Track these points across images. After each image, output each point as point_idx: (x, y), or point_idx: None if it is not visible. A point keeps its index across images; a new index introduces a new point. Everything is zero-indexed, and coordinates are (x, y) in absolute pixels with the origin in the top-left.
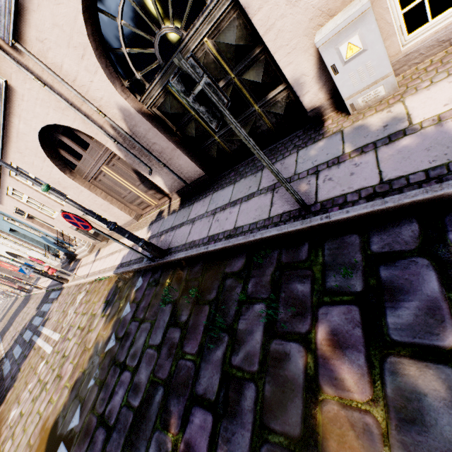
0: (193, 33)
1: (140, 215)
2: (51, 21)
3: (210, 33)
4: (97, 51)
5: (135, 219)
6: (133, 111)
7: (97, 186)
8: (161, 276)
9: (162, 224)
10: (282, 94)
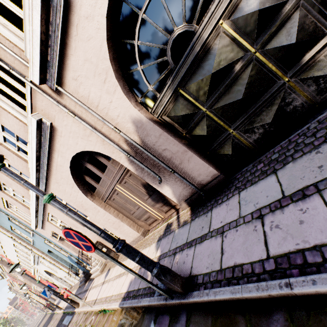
0: (207, 20)
1: (146, 231)
2: (83, 58)
3: (226, 13)
4: (116, 73)
5: (142, 236)
6: (145, 120)
7: (111, 205)
8: None
9: (172, 238)
10: (326, 50)
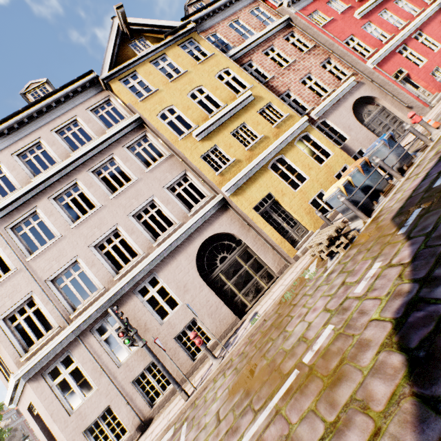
0: None
1: None
2: None
3: None
4: None
5: None
6: None
7: None
8: None
9: None
10: None
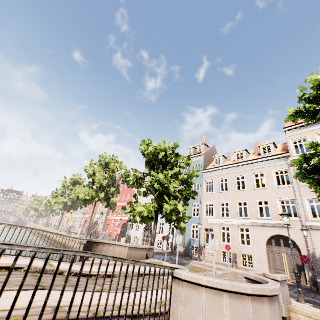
0: None
1: None
2: None
3: None
4: None
5: None
6: None
7: (268, 254)
8: (319, 293)
9: (302, 285)
10: None
